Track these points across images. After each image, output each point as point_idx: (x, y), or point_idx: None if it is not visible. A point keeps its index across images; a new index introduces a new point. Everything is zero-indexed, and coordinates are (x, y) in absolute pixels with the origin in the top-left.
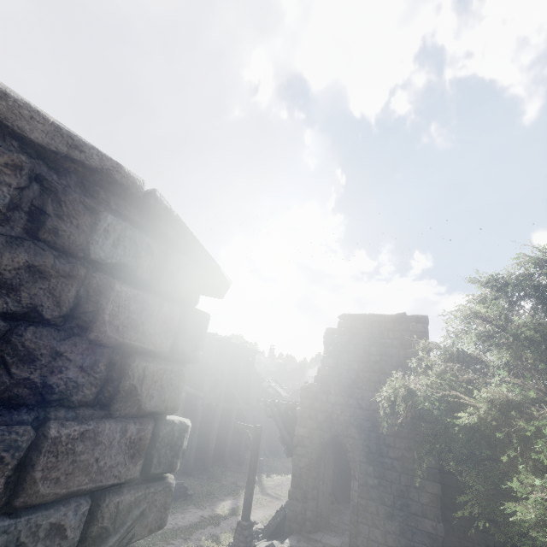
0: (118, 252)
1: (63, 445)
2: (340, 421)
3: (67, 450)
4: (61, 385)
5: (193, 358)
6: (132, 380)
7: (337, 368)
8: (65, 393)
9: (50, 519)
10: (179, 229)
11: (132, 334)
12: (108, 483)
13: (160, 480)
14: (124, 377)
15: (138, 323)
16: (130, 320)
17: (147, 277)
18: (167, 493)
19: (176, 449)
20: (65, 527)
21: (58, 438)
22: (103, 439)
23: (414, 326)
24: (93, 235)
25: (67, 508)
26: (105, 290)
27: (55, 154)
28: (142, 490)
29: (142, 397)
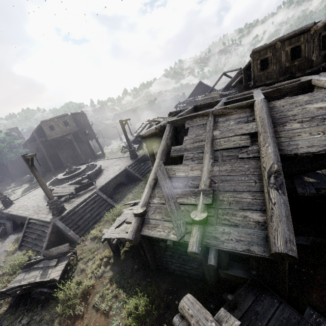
0: None
1: None
2: None
3: None
4: None
5: None
6: None
7: None
8: None
9: None
10: None
11: None
12: None
13: None
14: None
15: None
16: None
17: None
18: None
19: None
20: None
21: None
22: None
23: None
24: None
25: None
26: None
27: None
28: None
29: None
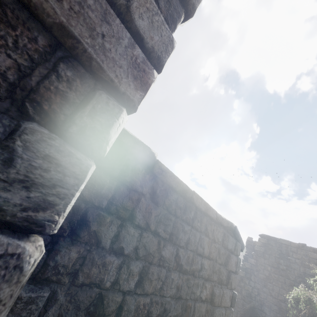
0: (230, 246)
1: (224, 294)
2: (257, 299)
3: (224, 296)
4: (223, 279)
5: (238, 273)
6: (231, 280)
7: (256, 266)
8: (223, 281)
9: (222, 311)
10: (238, 234)
11: (231, 267)
12: (227, 306)
13: (231, 309)
14: (229, 278)
15: (232, 264)
16: (231, 263)
17: (233, 250)
18: (232, 313)
19: (235, 301)
20: (223, 314)
21: (224, 293)
22: (227, 294)
23: (311, 254)
24: (228, 242)
25: (223, 309)
26: (228, 256)
27: (226, 227)
28: (230, 310)
29: (232, 284)
